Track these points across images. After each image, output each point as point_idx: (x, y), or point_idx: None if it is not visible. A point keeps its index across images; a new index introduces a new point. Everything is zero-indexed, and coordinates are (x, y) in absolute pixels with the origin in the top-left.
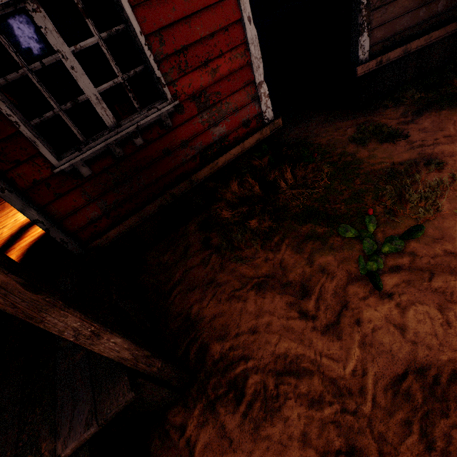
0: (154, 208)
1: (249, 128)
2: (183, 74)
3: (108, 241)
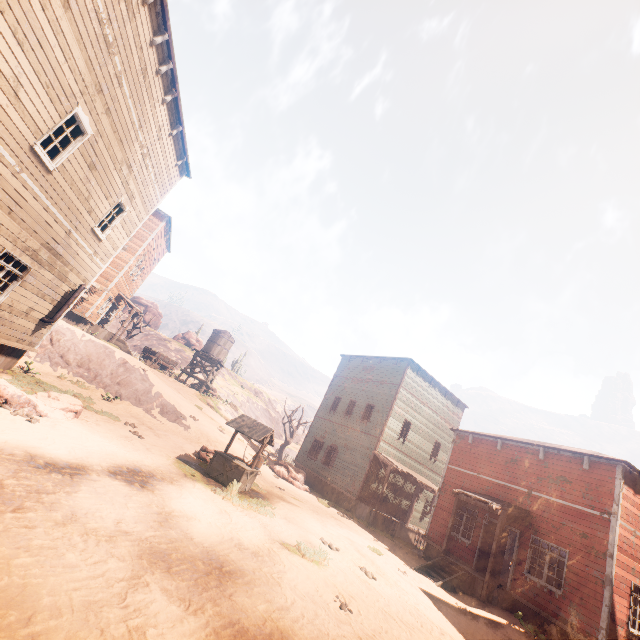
0: (531, 607)
1: (588, 636)
2: (570, 592)
3: (514, 596)
